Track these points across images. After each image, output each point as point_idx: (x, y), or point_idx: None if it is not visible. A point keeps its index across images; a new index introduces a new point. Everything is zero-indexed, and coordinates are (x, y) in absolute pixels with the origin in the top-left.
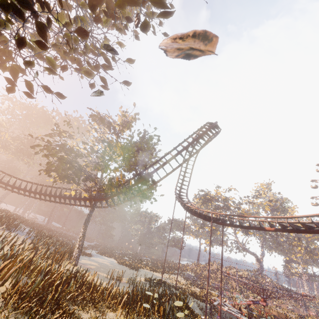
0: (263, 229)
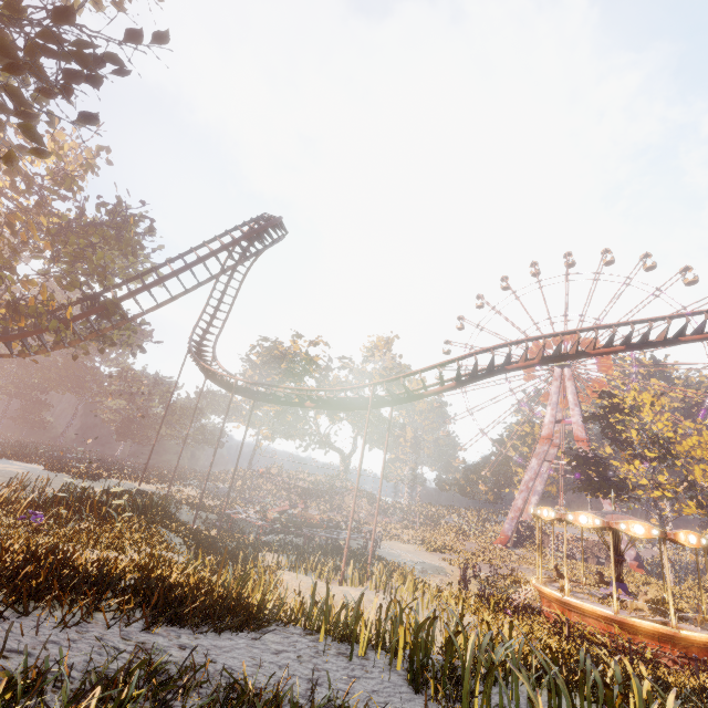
0: (302, 406)
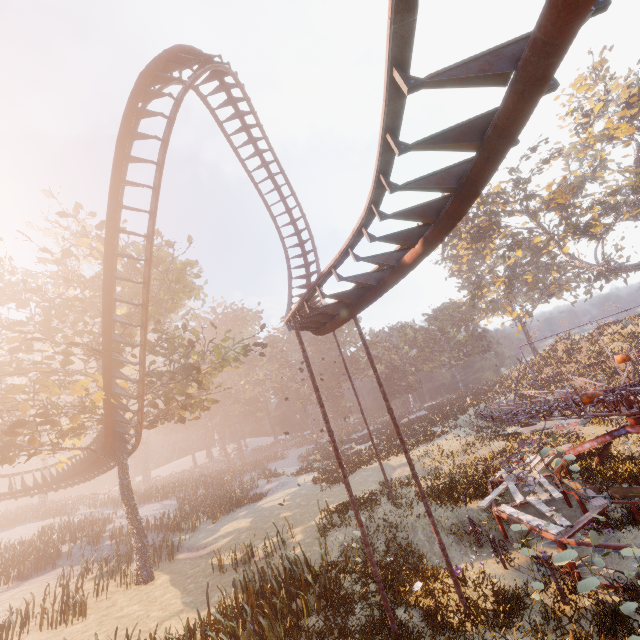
0: (401, 269)
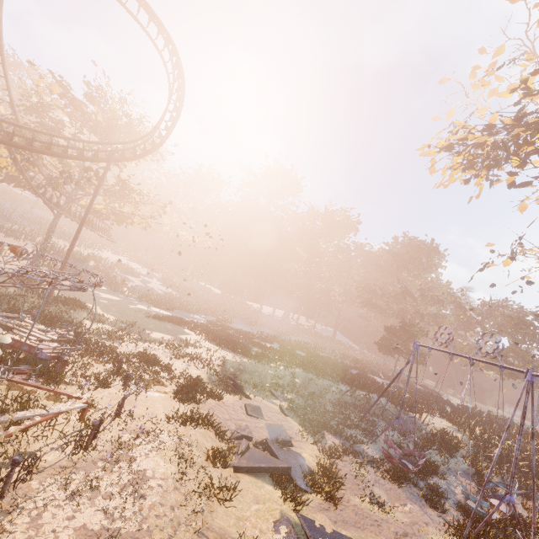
0: None
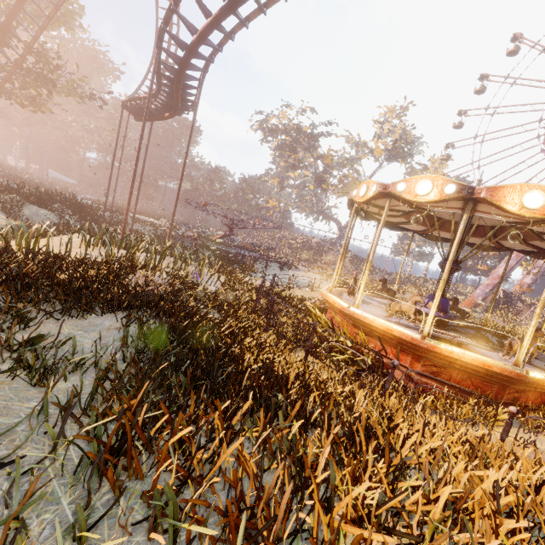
0: (163, 117)
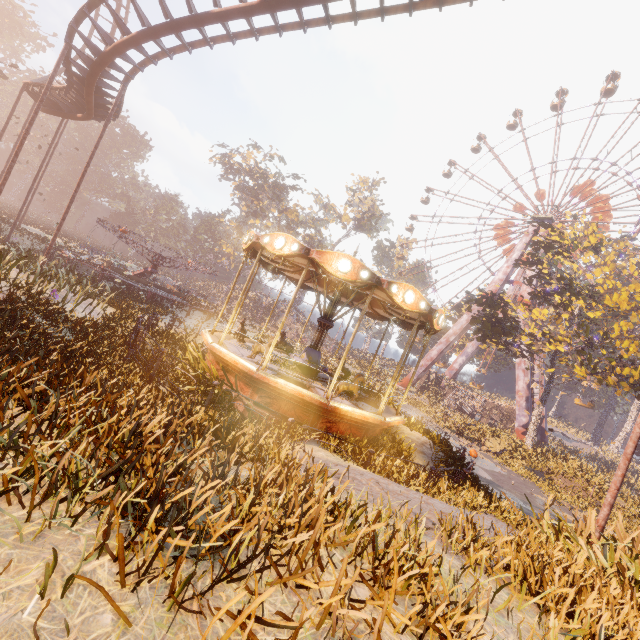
0: (75, 116)
